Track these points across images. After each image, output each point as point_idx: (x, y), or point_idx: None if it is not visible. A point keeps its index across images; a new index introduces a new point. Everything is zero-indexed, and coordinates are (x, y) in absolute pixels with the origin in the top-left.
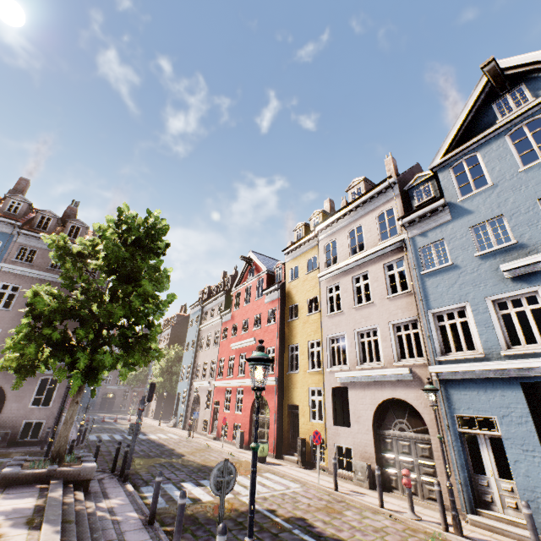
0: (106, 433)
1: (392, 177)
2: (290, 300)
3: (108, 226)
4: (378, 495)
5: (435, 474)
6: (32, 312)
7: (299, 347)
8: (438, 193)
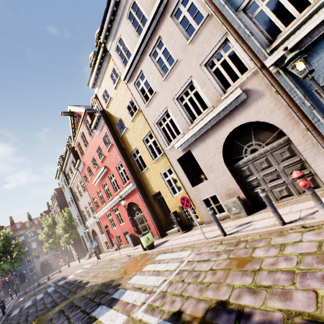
0: (32, 298)
1: None
2: (114, 120)
3: None
4: (275, 216)
5: (304, 167)
6: None
7: (138, 149)
8: None
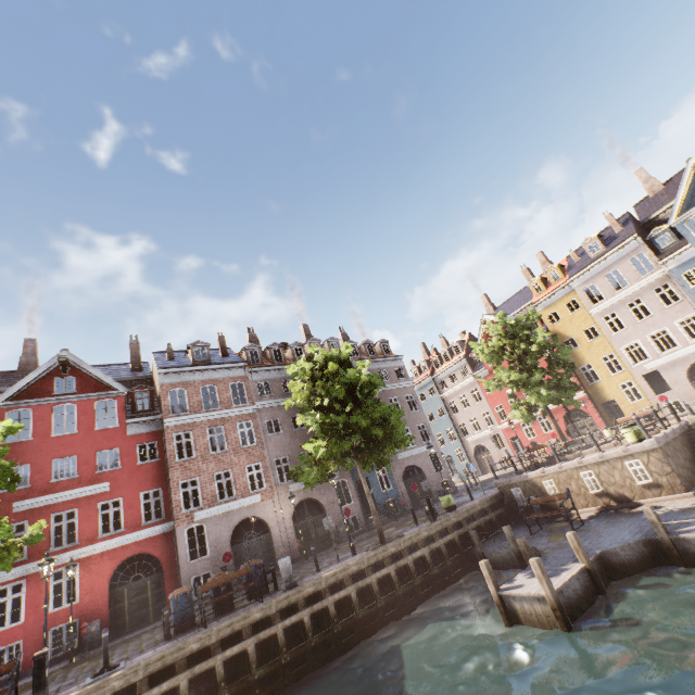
0: None
1: (635, 234)
2: (561, 338)
3: (495, 328)
4: None
5: None
6: (516, 385)
7: (592, 365)
8: (676, 238)
